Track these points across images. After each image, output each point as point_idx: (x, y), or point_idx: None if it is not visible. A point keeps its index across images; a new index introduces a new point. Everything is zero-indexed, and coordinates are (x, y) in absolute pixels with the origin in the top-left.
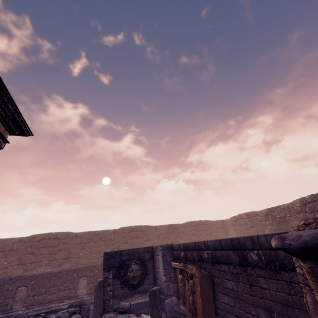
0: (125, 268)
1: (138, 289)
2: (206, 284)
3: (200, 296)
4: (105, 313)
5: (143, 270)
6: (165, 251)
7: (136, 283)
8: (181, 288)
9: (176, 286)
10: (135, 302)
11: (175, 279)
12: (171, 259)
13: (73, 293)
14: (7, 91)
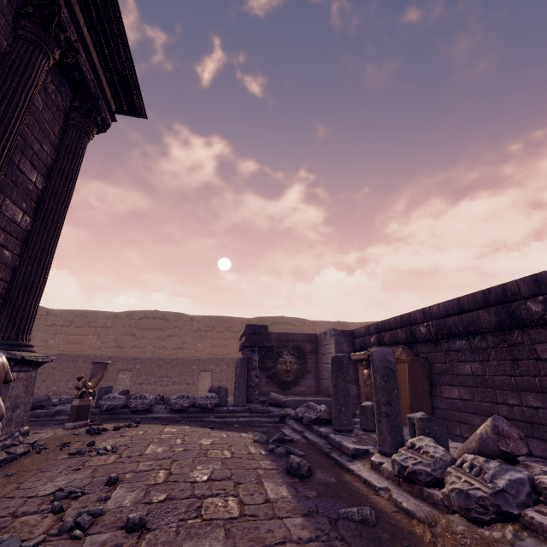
0: (273, 357)
1: (292, 391)
2: (419, 372)
3: (409, 387)
4: (249, 403)
5: (301, 366)
6: (341, 338)
7: (290, 381)
8: (367, 388)
9: (356, 389)
10: (292, 399)
11: (354, 379)
12: (349, 351)
13: (193, 390)
14: (118, 12)
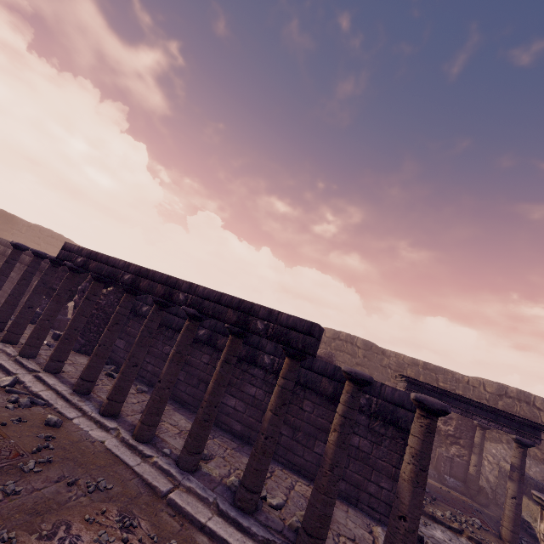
0: None
1: None
2: None
3: None
4: None
5: None
6: None
7: None
8: None
9: None
10: None
11: None
12: None
13: None
14: None
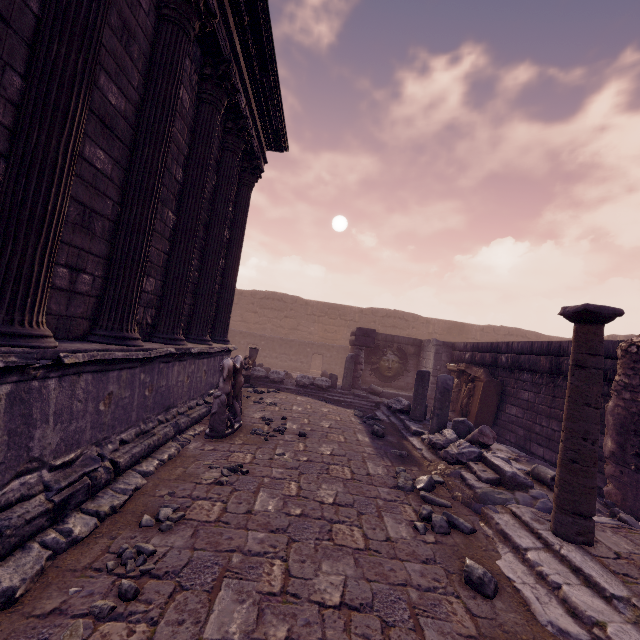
0: (378, 355)
1: (391, 384)
2: (492, 391)
3: (479, 400)
4: (353, 389)
5: (402, 365)
6: (441, 348)
7: (390, 376)
8: (454, 394)
9: None
10: (389, 391)
11: None
12: (447, 360)
13: (306, 368)
14: (279, 92)
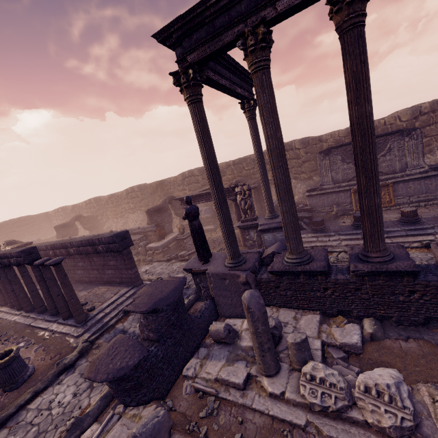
0: None
1: None
2: None
3: None
4: None
5: None
6: None
7: None
8: None
9: None
10: None
11: None
12: None
13: None
14: None
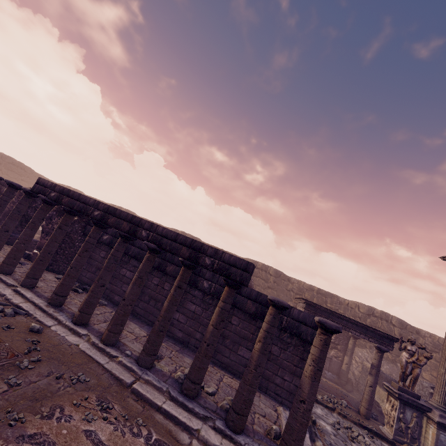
0: None
1: None
2: None
3: None
4: None
5: None
6: None
7: None
8: None
9: None
10: None
11: None
12: None
13: None
14: None
